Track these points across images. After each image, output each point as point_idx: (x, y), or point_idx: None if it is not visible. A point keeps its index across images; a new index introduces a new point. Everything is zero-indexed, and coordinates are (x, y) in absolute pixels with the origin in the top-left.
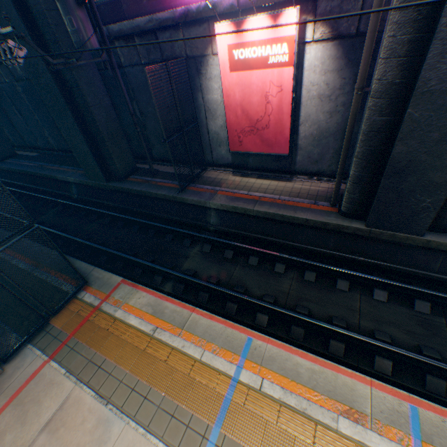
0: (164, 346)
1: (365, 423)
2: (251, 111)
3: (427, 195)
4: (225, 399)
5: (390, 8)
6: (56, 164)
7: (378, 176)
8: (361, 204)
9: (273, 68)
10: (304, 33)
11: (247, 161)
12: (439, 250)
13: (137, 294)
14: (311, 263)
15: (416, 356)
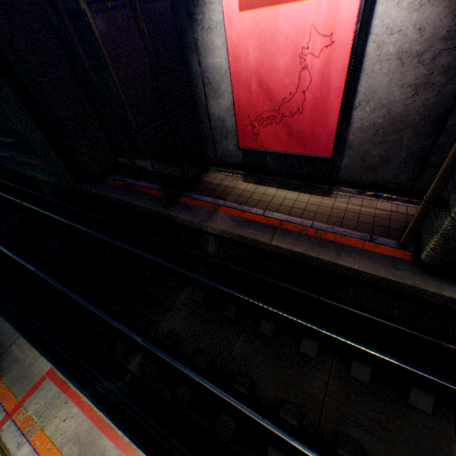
0: None
1: None
2: (273, 83)
3: None
4: None
5: None
6: (29, 155)
7: None
8: None
9: None
10: None
11: (265, 162)
12: None
13: (63, 408)
14: (363, 349)
15: None
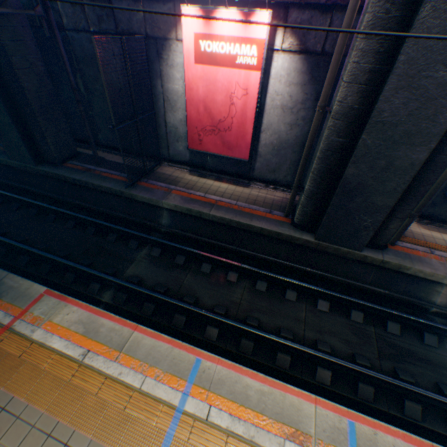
0: (96, 374)
1: (310, 445)
2: (214, 110)
3: (369, 216)
4: (168, 435)
5: (370, 33)
6: None
7: (330, 193)
8: (312, 217)
9: (240, 69)
10: (274, 40)
11: (206, 161)
12: (373, 264)
13: (65, 309)
14: (263, 273)
15: (352, 366)
